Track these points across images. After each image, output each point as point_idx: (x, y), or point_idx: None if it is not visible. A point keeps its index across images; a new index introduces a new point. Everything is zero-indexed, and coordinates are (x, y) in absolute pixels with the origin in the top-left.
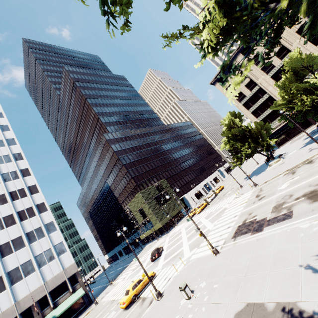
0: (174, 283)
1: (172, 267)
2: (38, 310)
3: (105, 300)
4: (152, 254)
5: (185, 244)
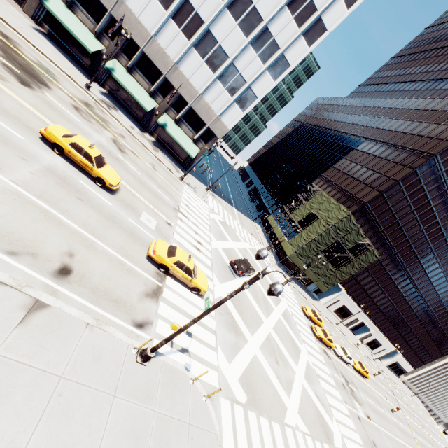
0: (168, 385)
1: (212, 337)
2: (171, 101)
3: (183, 192)
4: (242, 261)
5: (256, 342)
